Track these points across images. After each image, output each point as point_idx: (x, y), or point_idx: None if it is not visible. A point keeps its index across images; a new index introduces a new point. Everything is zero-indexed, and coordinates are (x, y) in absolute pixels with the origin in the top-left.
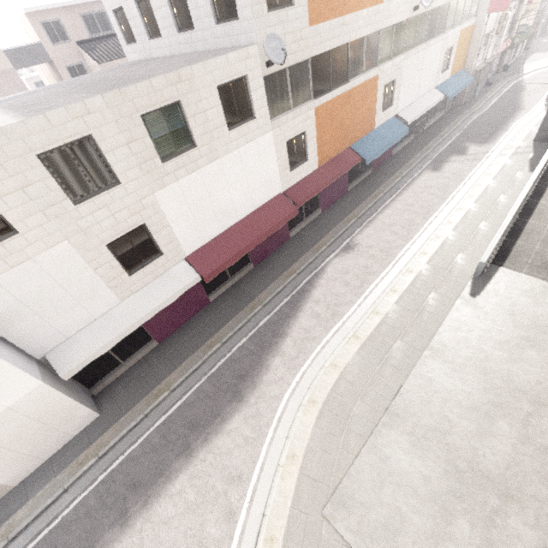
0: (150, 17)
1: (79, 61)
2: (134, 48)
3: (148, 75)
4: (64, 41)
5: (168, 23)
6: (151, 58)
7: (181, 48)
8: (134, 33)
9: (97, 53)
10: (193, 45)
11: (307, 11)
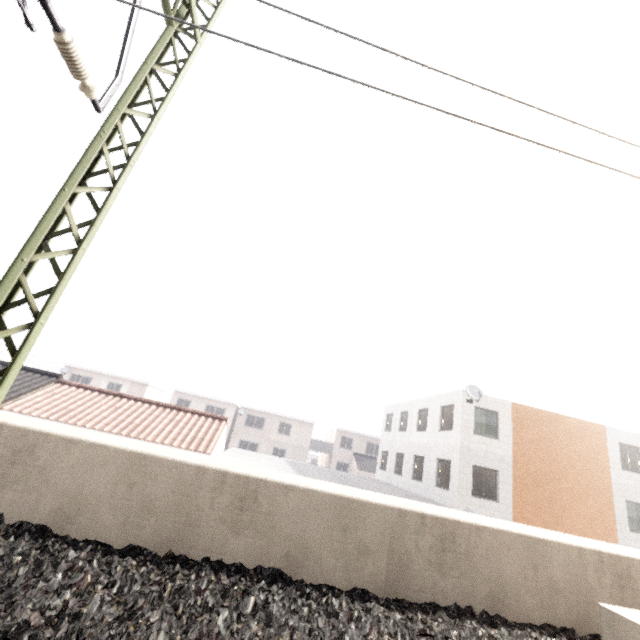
0: (400, 463)
1: (347, 462)
2: (382, 473)
3: (371, 490)
4: (347, 449)
5: (408, 471)
6: (389, 483)
7: (409, 487)
8: (387, 466)
9: (362, 463)
10: (418, 490)
11: (512, 511)
